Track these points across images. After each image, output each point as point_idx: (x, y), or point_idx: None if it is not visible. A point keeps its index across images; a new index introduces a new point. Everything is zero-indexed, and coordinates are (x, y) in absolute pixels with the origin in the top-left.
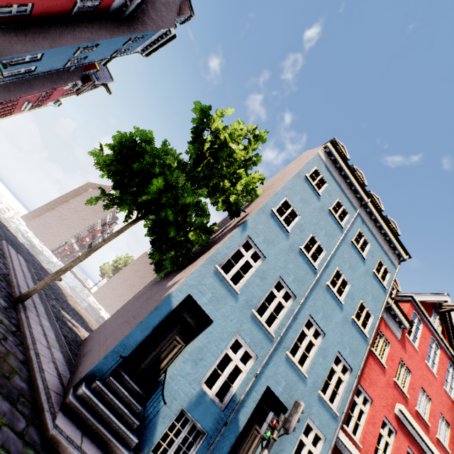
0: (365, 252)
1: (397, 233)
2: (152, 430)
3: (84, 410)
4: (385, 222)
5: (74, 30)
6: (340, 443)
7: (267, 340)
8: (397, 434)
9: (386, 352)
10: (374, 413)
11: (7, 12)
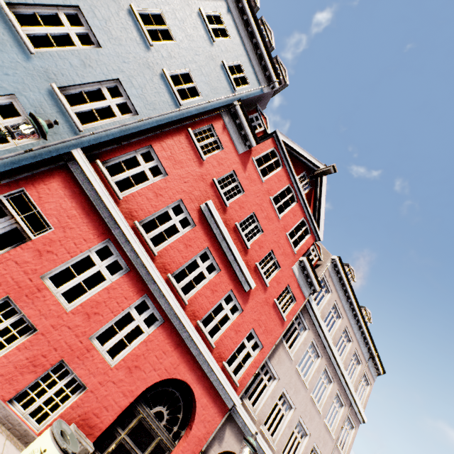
0: (220, 39)
1: (285, 80)
2: None
3: None
4: (258, 27)
5: None
6: (78, 169)
7: None
8: (195, 227)
9: (215, 153)
10: (164, 186)
11: None
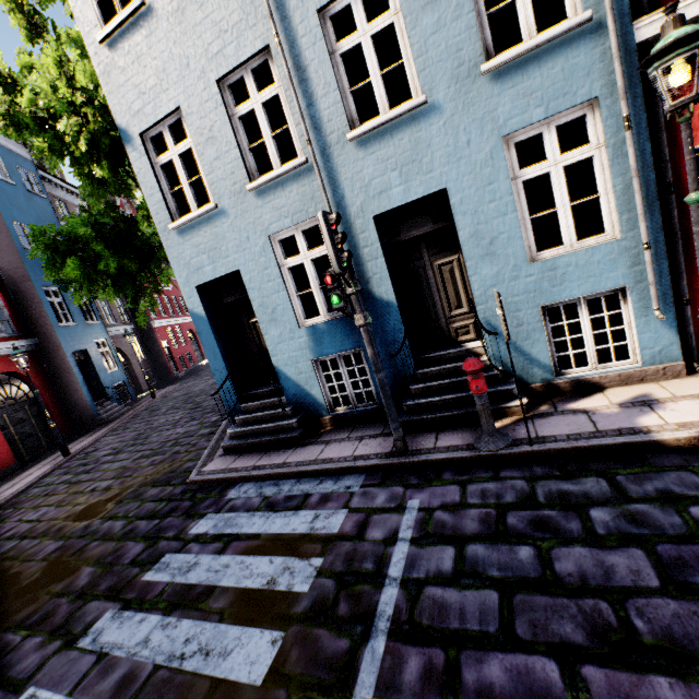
0: None
1: None
2: (310, 399)
3: (235, 443)
4: None
5: (3, 251)
6: None
7: (305, 180)
8: None
9: None
10: None
11: (3, 312)
